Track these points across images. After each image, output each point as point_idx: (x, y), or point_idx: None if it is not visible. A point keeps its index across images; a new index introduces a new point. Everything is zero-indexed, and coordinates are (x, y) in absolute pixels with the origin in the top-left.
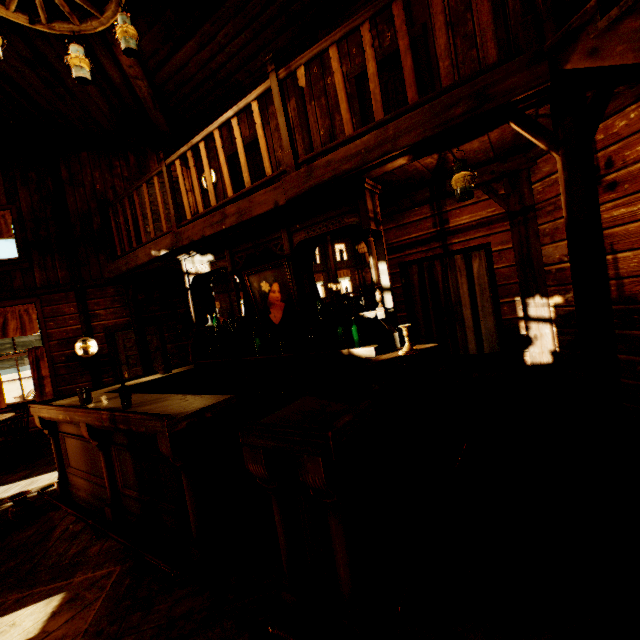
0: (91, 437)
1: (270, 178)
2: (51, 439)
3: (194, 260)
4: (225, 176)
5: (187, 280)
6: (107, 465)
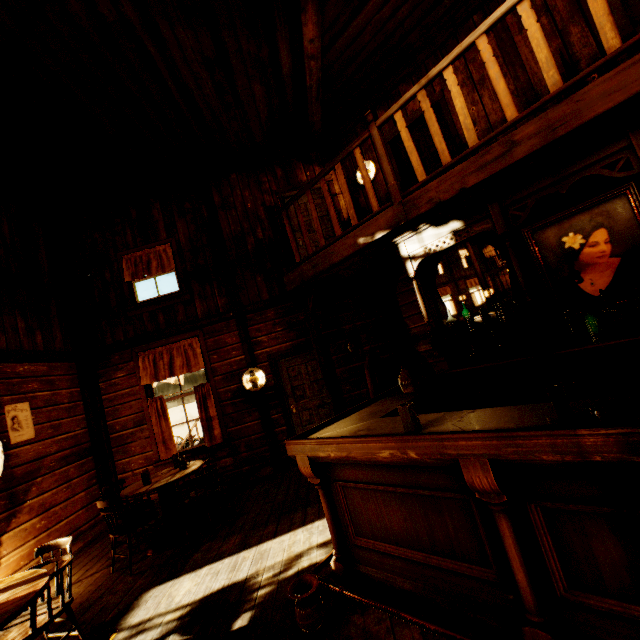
0: (497, 487)
1: (617, 53)
2: (320, 492)
3: (422, 237)
4: (500, 94)
5: (410, 267)
6: (517, 541)
